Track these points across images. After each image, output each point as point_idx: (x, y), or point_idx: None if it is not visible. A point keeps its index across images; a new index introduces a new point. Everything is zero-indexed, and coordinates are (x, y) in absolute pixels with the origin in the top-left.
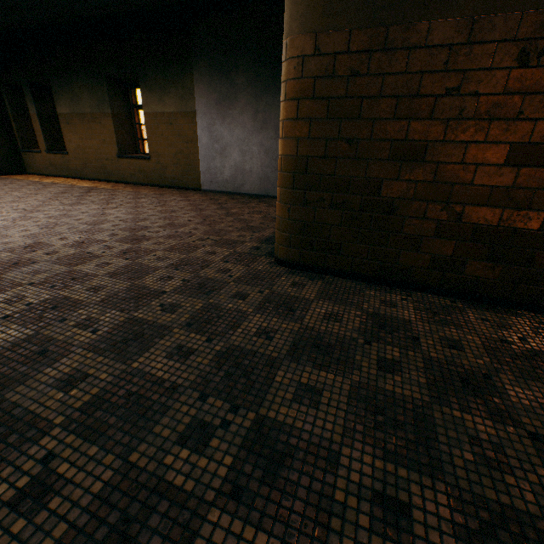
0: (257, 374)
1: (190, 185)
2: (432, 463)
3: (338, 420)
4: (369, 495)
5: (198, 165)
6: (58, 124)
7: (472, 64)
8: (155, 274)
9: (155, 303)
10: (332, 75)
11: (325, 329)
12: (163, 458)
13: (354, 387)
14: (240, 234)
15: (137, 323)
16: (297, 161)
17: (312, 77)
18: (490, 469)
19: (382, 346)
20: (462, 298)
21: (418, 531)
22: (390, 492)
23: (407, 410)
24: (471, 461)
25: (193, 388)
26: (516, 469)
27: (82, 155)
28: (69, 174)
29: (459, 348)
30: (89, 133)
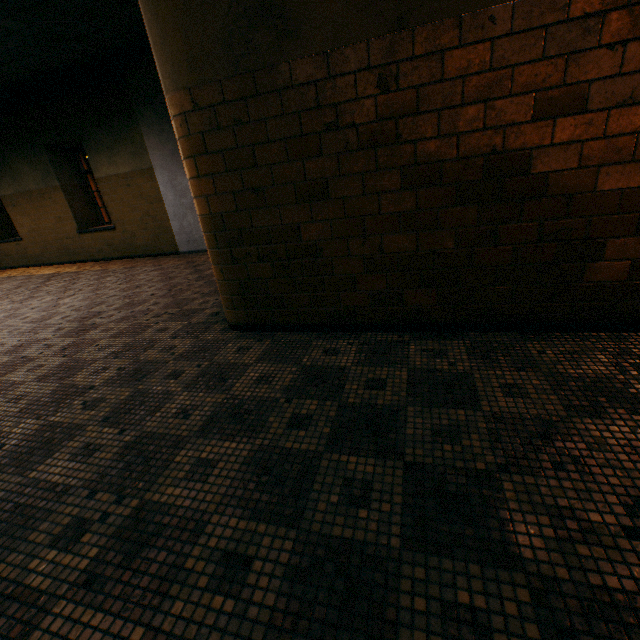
0: (159, 458)
1: (167, 250)
2: (295, 513)
3: (222, 489)
4: (220, 557)
5: (170, 226)
6: (5, 208)
7: (340, 97)
8: (90, 367)
9: (78, 401)
10: (218, 127)
11: (251, 394)
12: (30, 563)
13: (254, 451)
14: (204, 300)
15: (50, 428)
16: (213, 219)
17: (200, 133)
18: (350, 507)
19: (302, 401)
20: (412, 330)
21: (251, 580)
22: (242, 549)
23: (296, 465)
24: (335, 502)
25: (86, 487)
26: (375, 502)
27: (38, 239)
28: (29, 263)
29: (382, 387)
30: (41, 212)
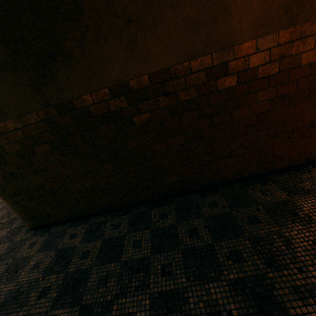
0: None
1: None
2: None
3: None
4: None
5: None
6: None
7: (34, 132)
8: None
9: None
10: None
11: (27, 279)
12: None
13: None
14: None
15: None
16: None
17: None
18: None
19: (50, 277)
20: (111, 212)
21: None
22: None
23: None
24: None
25: None
26: None
27: None
28: None
29: (87, 256)
30: None
